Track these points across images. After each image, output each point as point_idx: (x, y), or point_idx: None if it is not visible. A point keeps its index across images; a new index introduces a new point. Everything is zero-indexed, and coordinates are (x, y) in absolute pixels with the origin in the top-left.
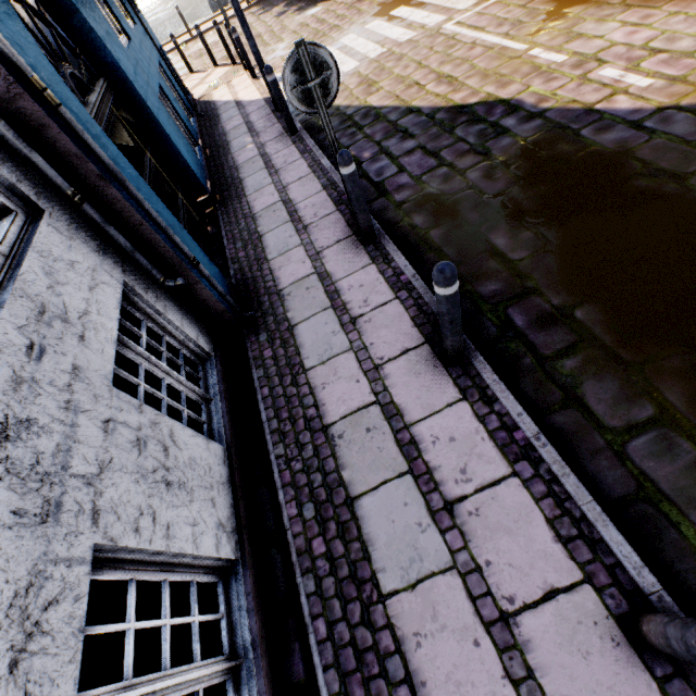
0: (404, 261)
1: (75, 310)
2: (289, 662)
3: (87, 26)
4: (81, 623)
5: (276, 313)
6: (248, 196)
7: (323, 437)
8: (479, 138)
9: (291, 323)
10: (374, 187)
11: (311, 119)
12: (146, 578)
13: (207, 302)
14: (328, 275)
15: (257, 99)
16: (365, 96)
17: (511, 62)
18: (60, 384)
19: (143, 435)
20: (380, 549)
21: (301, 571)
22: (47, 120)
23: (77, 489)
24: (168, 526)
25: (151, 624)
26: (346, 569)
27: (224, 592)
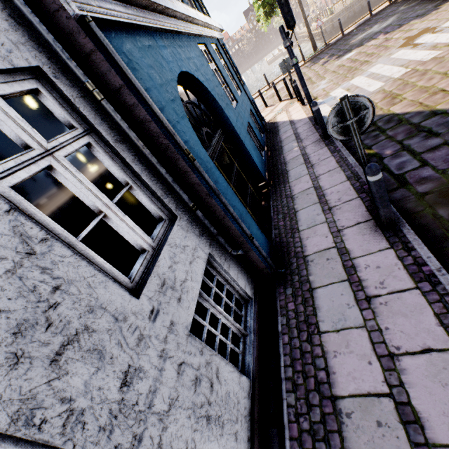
0: (426, 252)
1: (179, 280)
2: None
3: (217, 105)
4: None
5: (301, 274)
6: (290, 182)
7: (330, 407)
8: None
9: (312, 286)
10: (394, 178)
11: None
12: None
13: (254, 262)
14: (347, 251)
15: (303, 118)
16: (389, 106)
17: None
18: (161, 337)
19: (199, 374)
20: None
21: None
22: (187, 169)
23: (153, 425)
24: None
25: None
26: None
27: None
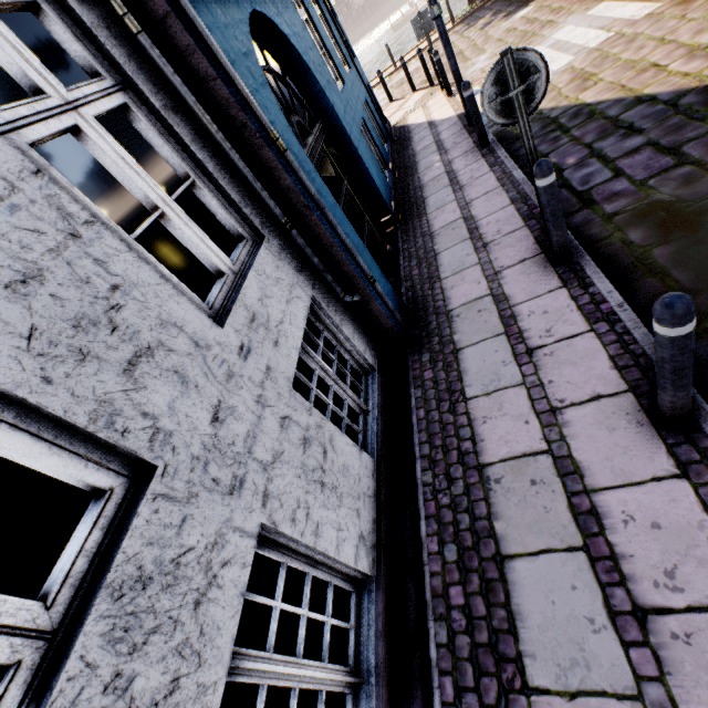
0: (607, 286)
1: (274, 319)
2: (409, 707)
3: (314, 80)
4: (243, 588)
5: (442, 334)
6: (428, 214)
7: (476, 476)
8: None
9: (457, 346)
10: (576, 197)
11: (506, 128)
12: (294, 565)
13: (377, 318)
14: (505, 298)
15: (449, 117)
16: (577, 93)
17: None
18: (256, 381)
19: (308, 435)
20: (530, 629)
21: (434, 615)
22: (276, 164)
23: (256, 472)
24: (317, 524)
25: (293, 610)
26: (485, 634)
27: (356, 604)
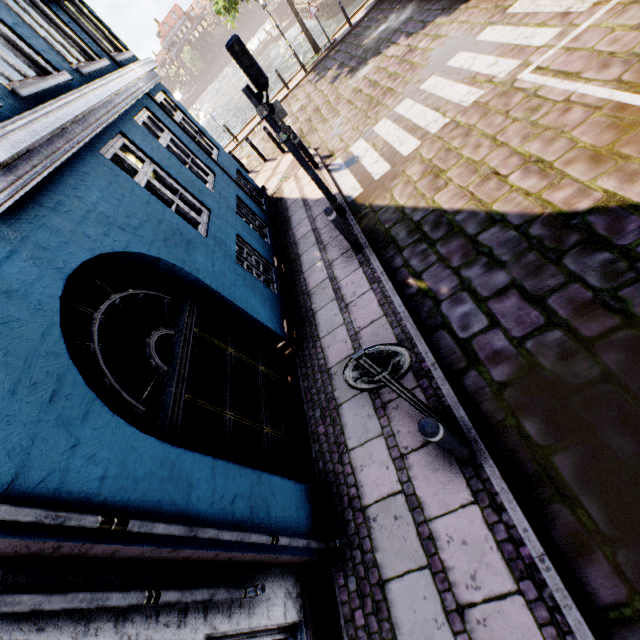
0: (521, 519)
1: None
2: None
3: (169, 264)
4: None
5: (363, 548)
6: (321, 338)
7: None
8: (605, 278)
9: (382, 575)
10: (460, 348)
11: (375, 225)
12: None
13: (290, 561)
14: (419, 504)
15: (321, 197)
16: (432, 192)
17: (636, 132)
18: None
19: None
20: None
21: None
22: (117, 546)
23: None
24: None
25: None
26: None
27: None
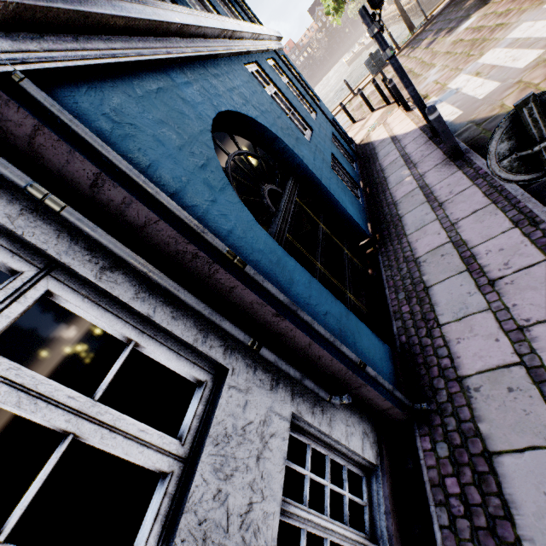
0: None
1: (238, 513)
2: None
3: (283, 144)
4: None
5: (459, 416)
6: (408, 235)
7: None
8: None
9: (488, 446)
10: None
11: (478, 134)
12: None
13: (372, 400)
14: None
15: (411, 130)
16: None
17: None
18: None
19: None
20: None
21: None
22: (235, 282)
23: None
24: None
25: None
26: None
27: None
